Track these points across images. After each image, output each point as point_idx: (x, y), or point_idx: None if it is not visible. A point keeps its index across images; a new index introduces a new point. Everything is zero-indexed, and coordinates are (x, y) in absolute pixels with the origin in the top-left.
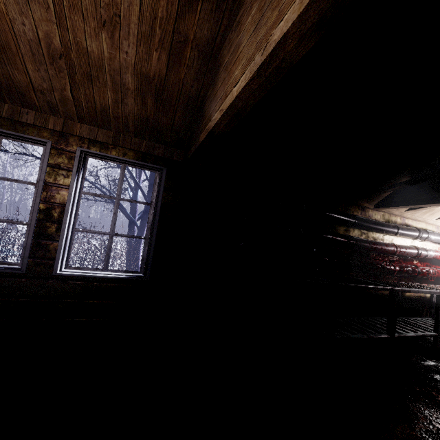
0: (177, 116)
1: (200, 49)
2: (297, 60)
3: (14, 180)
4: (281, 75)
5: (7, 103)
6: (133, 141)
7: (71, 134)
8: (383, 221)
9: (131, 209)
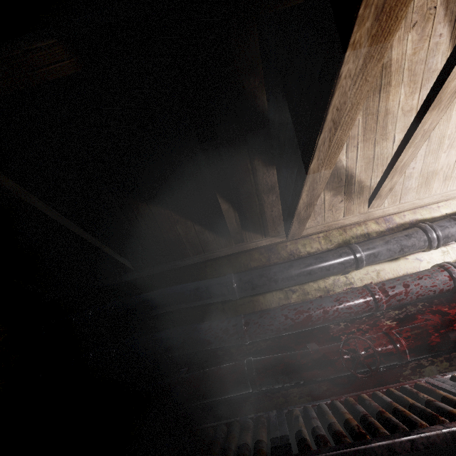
0: None
1: None
2: None
3: None
4: None
5: None
6: None
7: None
8: (331, 248)
9: None
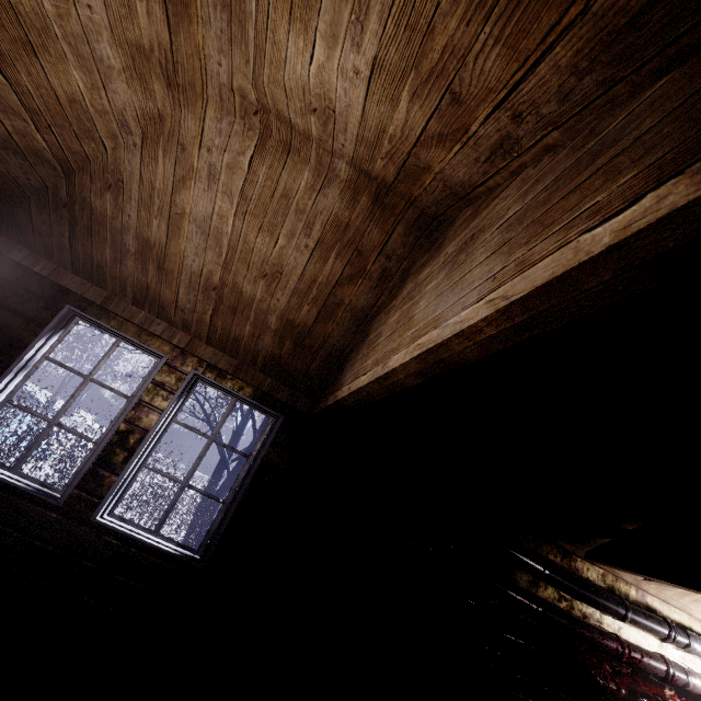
0: (315, 364)
1: (353, 313)
2: (410, 385)
3: (110, 388)
4: (399, 389)
5: (145, 311)
6: (257, 376)
7: (192, 354)
8: (602, 586)
9: (231, 442)
